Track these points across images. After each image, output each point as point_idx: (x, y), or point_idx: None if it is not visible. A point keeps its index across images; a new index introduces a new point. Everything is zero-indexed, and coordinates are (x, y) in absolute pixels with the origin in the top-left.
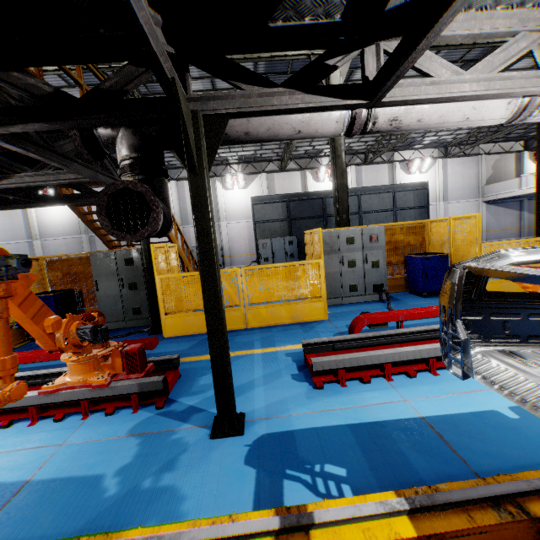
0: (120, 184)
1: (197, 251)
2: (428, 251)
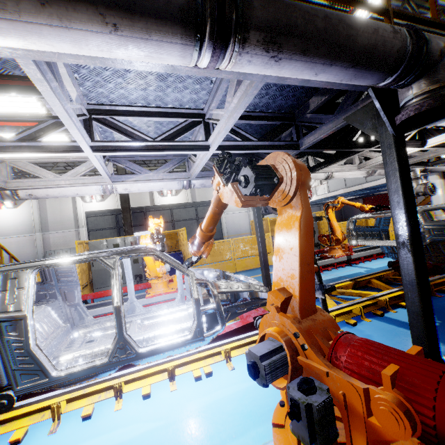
0: None
1: None
2: (181, 249)
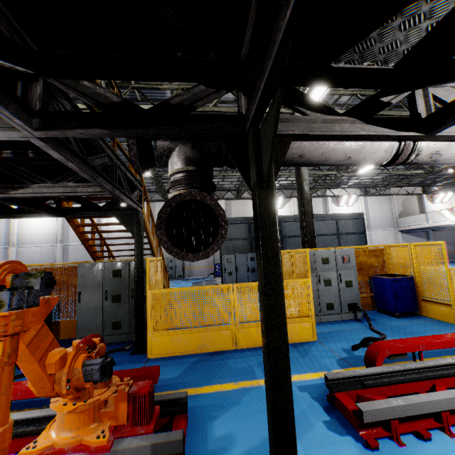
0: (187, 195)
1: (263, 274)
2: (388, 272)
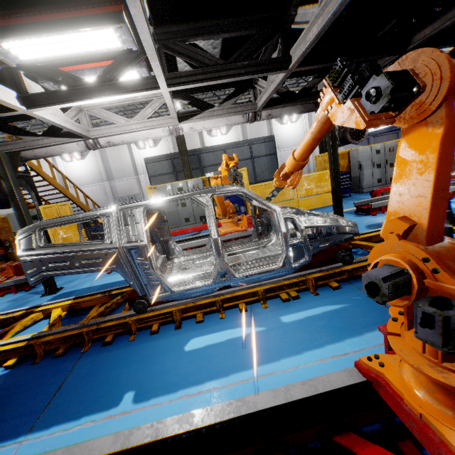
0: None
1: (16, 215)
2: None
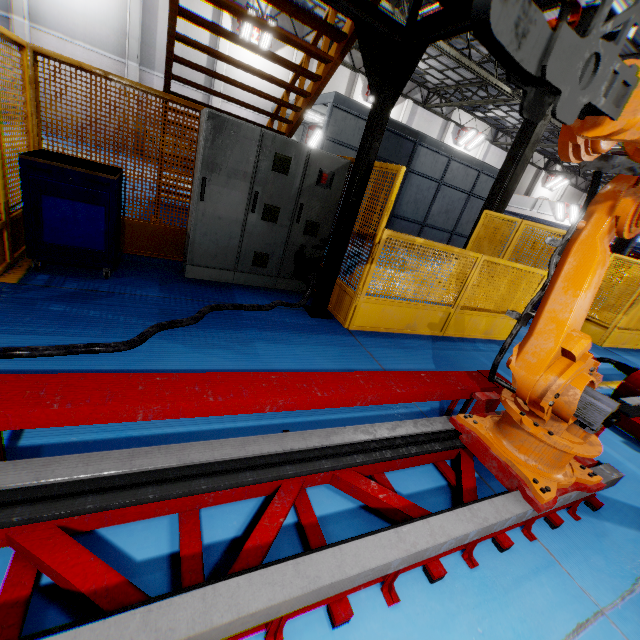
0: None
1: None
2: None
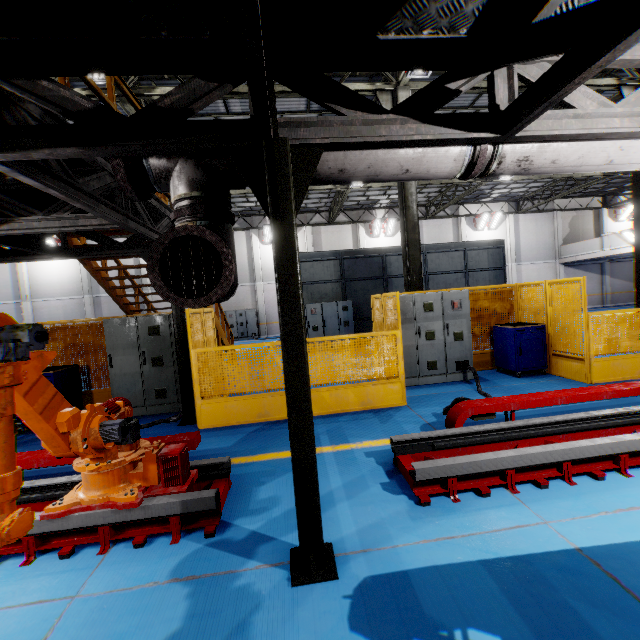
0: (181, 230)
1: (280, 321)
2: (517, 320)
